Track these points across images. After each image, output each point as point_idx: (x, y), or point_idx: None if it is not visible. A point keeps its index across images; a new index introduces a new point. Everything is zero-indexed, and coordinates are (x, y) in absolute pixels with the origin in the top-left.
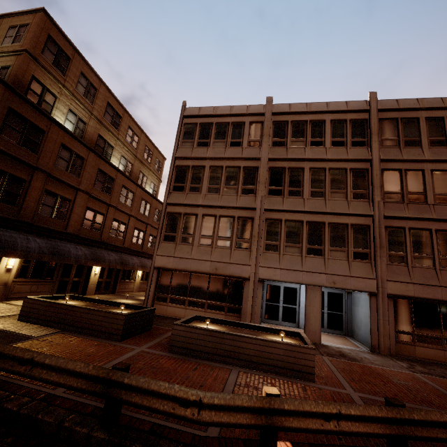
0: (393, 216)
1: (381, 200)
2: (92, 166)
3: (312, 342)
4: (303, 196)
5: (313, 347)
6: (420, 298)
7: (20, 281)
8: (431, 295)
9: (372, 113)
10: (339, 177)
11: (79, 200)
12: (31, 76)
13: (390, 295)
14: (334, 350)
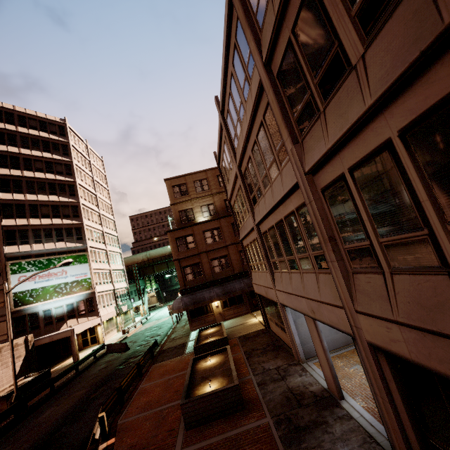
0: (312, 165)
1: (291, 144)
2: (226, 226)
3: (330, 394)
4: (262, 193)
5: (181, 403)
6: (427, 370)
7: (226, 310)
8: None
9: None
10: (264, 140)
11: (231, 251)
12: (178, 212)
13: (371, 345)
14: (320, 418)
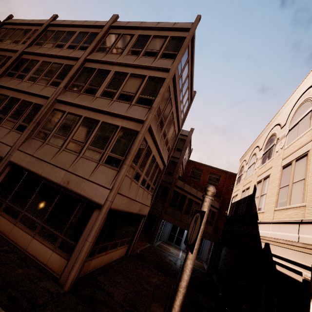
0: (61, 100)
1: (63, 87)
2: None
3: None
4: (23, 79)
5: None
6: (27, 169)
7: None
8: (36, 169)
9: (104, 28)
10: (55, 69)
11: None
12: None
13: (10, 162)
14: None
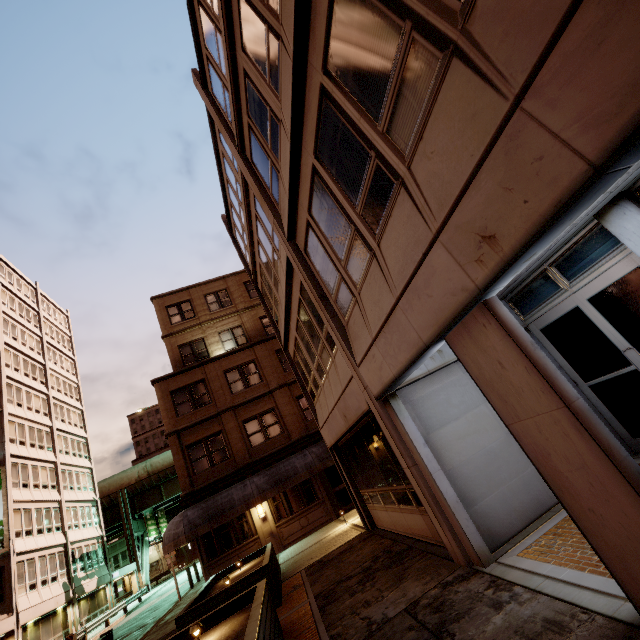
0: None
1: None
2: (267, 357)
3: None
4: (277, 118)
5: None
6: None
7: (284, 523)
8: None
9: None
10: None
11: (281, 399)
12: (178, 348)
13: None
14: None
